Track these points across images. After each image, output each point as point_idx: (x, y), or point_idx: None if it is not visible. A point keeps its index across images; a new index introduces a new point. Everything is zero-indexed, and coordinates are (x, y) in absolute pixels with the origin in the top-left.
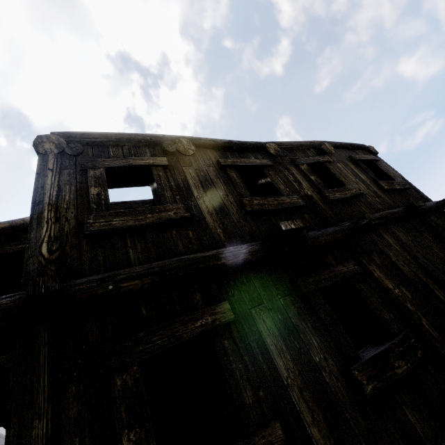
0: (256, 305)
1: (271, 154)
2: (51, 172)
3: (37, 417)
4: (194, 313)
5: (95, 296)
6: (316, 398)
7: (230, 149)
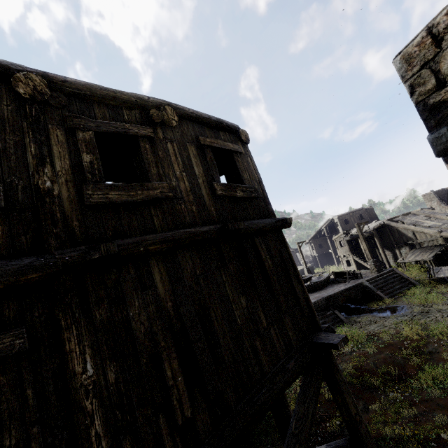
0: None
1: (20, 94)
2: None
3: None
4: None
5: None
6: None
7: None
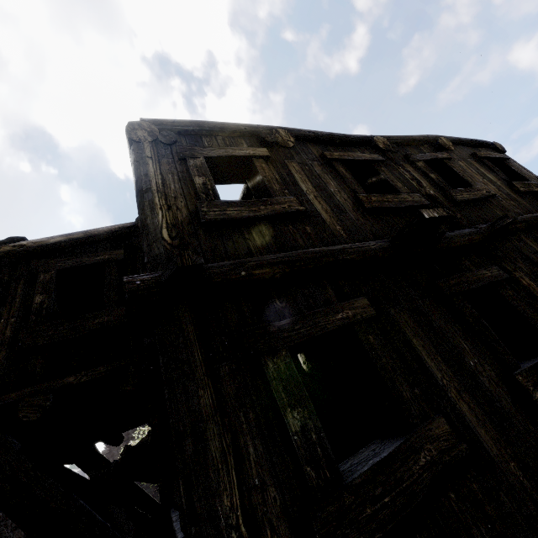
0: (394, 305)
1: (380, 149)
2: (151, 160)
3: (201, 388)
4: (332, 306)
5: (230, 281)
6: (477, 400)
7: (332, 143)
